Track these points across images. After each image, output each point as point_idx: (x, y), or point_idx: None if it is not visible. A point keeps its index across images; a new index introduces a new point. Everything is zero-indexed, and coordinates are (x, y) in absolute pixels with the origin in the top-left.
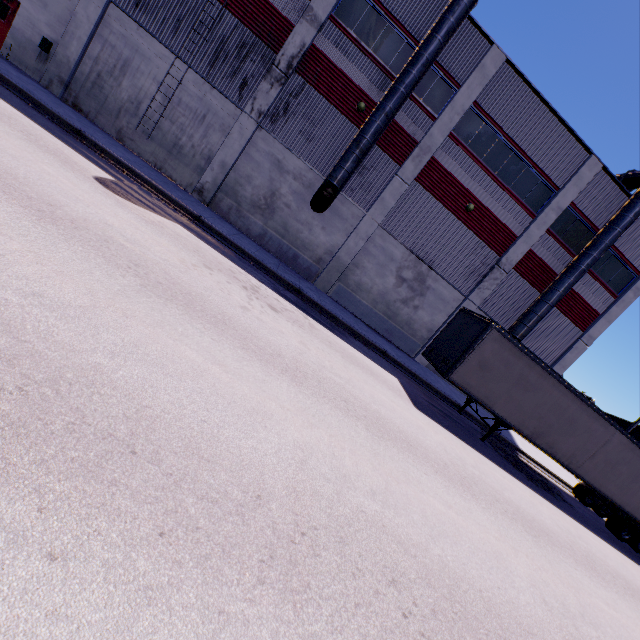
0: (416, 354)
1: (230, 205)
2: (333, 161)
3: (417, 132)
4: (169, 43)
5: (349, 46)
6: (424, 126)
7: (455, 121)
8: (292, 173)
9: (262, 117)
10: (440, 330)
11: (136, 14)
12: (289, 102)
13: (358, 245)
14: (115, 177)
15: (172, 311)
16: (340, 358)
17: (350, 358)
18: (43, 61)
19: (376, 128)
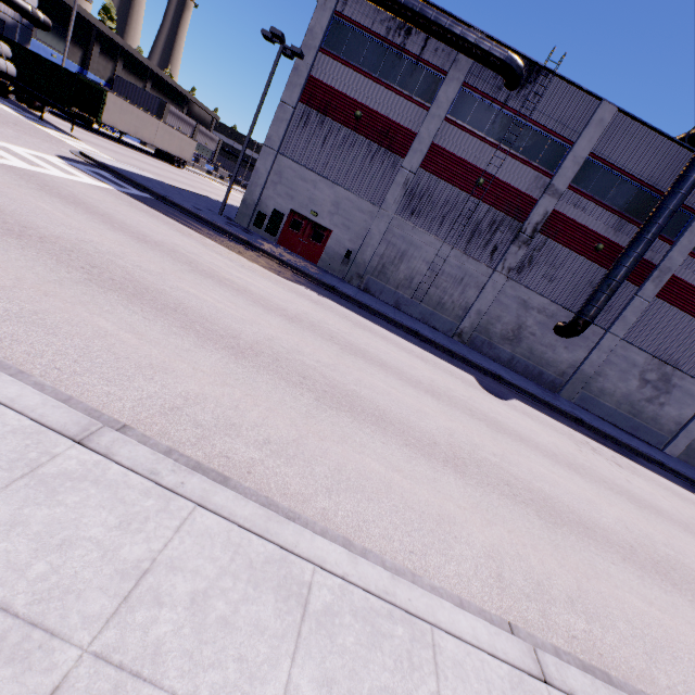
0: (664, 446)
1: (482, 340)
2: (573, 293)
3: (654, 257)
4: (435, 233)
5: (585, 203)
6: (661, 251)
7: (694, 242)
8: (536, 308)
9: (511, 272)
10: (690, 423)
11: (411, 219)
12: (533, 255)
13: (600, 358)
14: (467, 372)
15: (654, 517)
16: (676, 498)
17: (673, 492)
18: (345, 264)
19: (626, 272)
